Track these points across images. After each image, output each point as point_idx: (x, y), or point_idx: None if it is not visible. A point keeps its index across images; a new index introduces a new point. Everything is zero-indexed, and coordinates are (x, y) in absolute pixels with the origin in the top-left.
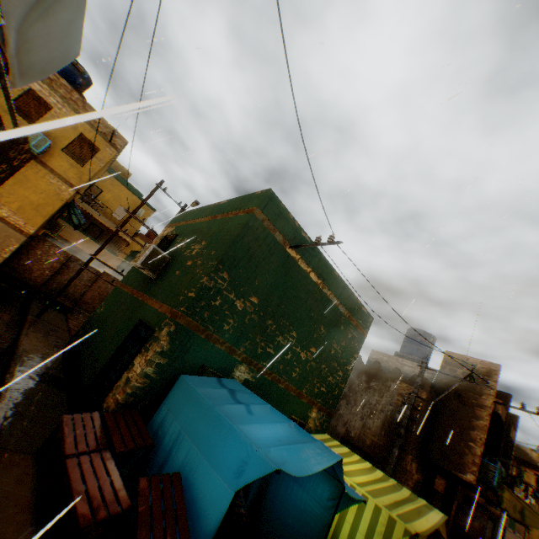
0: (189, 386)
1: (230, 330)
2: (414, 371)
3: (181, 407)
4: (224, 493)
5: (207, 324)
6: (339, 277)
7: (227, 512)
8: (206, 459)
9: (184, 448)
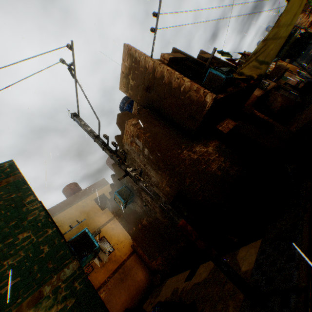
0: None
1: None
2: None
3: None
4: None
5: None
6: None
7: None
8: None
9: None
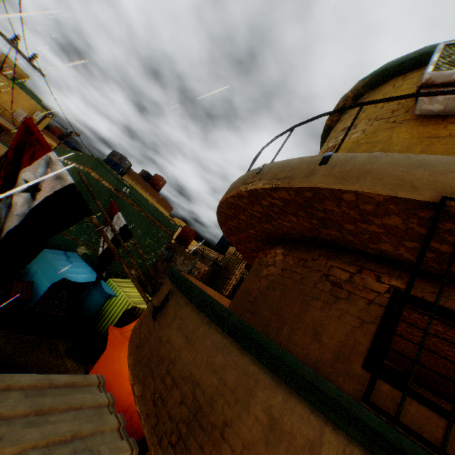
0: (45, 253)
1: (74, 230)
2: (214, 256)
3: (40, 261)
4: (48, 286)
5: None
6: (153, 205)
7: (48, 290)
8: (45, 277)
9: (38, 275)
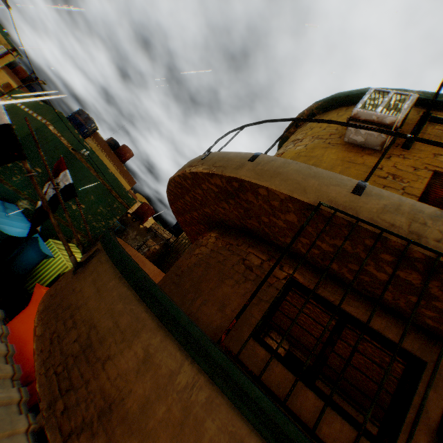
0: None
1: (19, 181)
2: (168, 237)
3: None
4: None
5: (2, 174)
6: (112, 173)
7: None
8: None
9: None
